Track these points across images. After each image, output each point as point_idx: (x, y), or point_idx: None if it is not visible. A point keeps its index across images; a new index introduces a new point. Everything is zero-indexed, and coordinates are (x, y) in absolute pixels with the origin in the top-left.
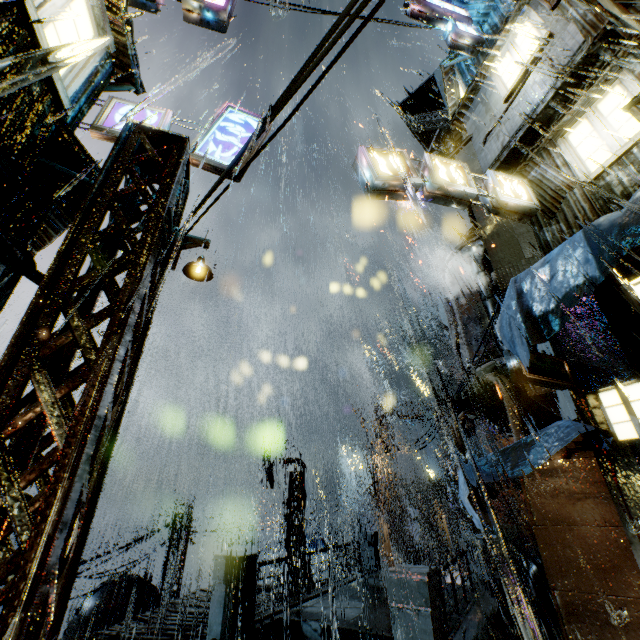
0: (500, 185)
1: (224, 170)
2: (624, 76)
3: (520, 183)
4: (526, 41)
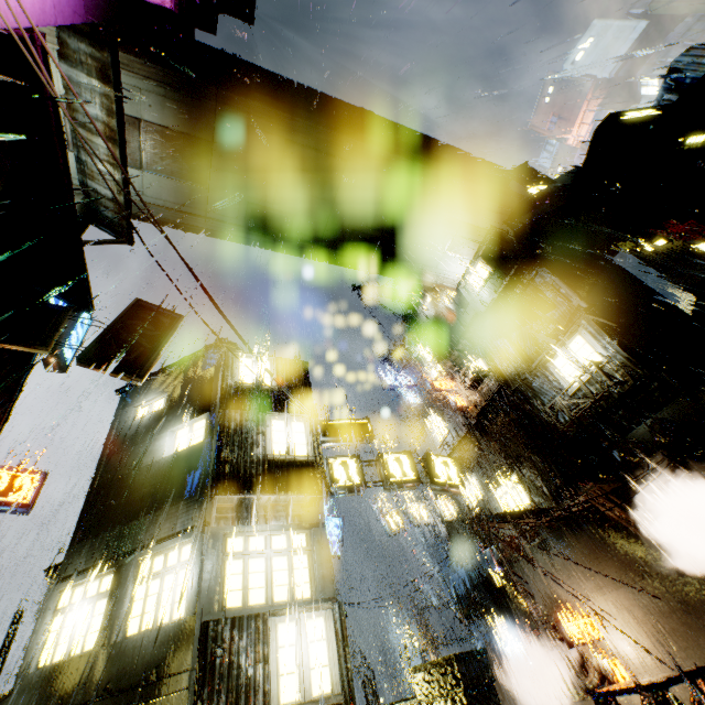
0: (443, 510)
1: (337, 557)
2: (474, 475)
3: (452, 503)
4: (440, 424)
